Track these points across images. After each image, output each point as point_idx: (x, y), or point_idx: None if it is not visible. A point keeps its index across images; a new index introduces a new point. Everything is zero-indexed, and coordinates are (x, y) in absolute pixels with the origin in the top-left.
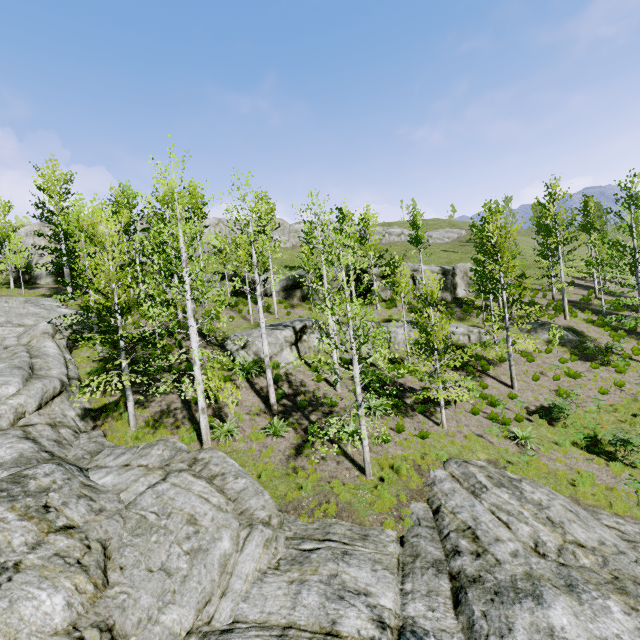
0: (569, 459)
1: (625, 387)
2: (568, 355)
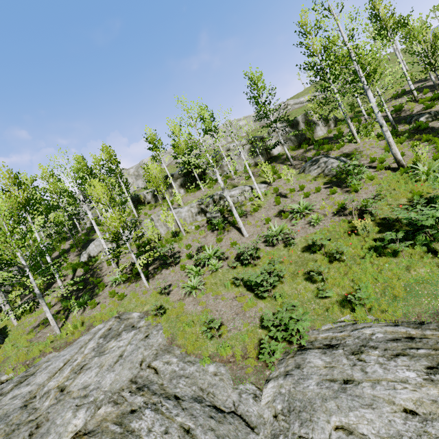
0: (216, 300)
1: (349, 207)
2: (321, 186)
